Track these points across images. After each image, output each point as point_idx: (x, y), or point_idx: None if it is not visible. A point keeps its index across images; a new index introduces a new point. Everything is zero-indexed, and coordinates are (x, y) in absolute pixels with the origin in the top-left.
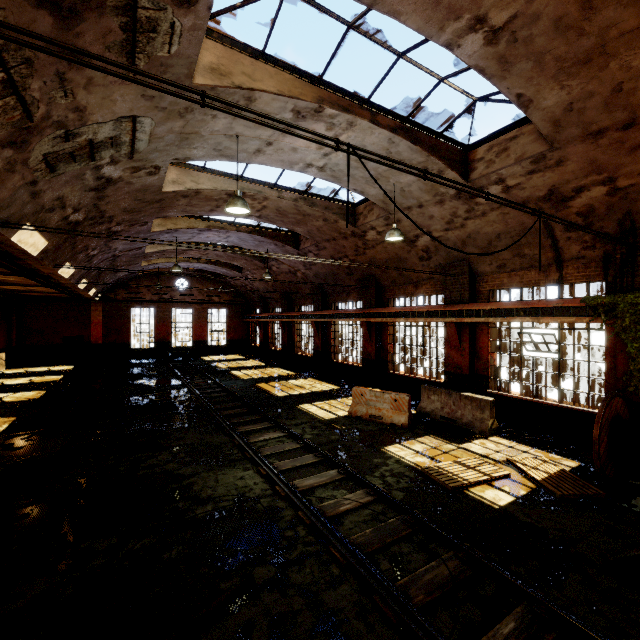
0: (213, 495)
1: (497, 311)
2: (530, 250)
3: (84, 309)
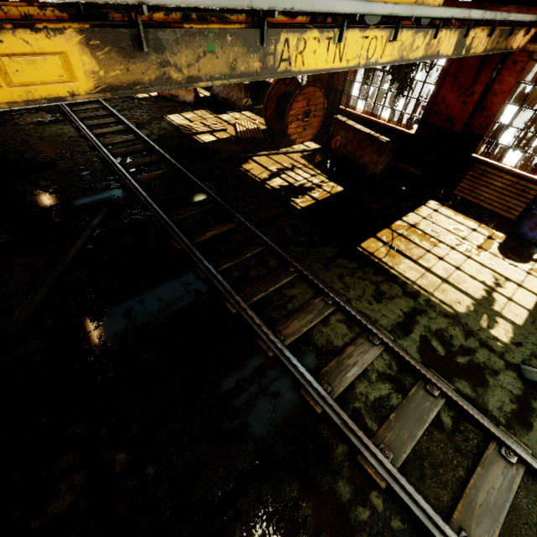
0: (41, 136)
1: None
2: None
3: None
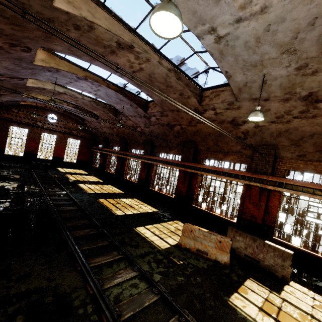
0: None
1: (298, 187)
2: None
3: None
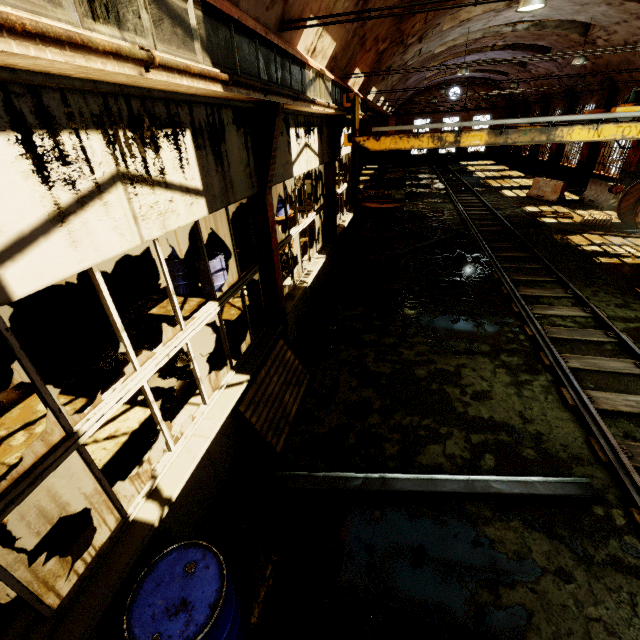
0: (432, 207)
1: None
2: None
3: (384, 124)
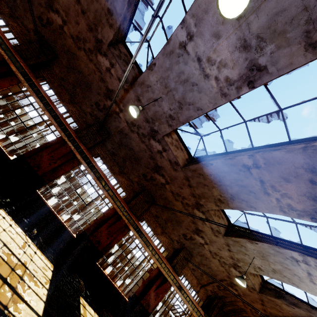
0: None
1: (186, 294)
2: (205, 277)
3: None
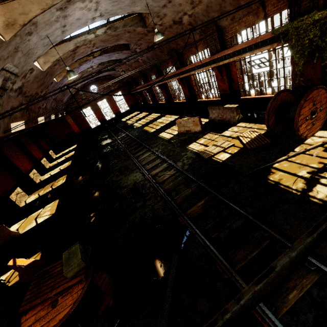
0: (126, 185)
1: (233, 53)
2: (244, 2)
3: (64, 120)
